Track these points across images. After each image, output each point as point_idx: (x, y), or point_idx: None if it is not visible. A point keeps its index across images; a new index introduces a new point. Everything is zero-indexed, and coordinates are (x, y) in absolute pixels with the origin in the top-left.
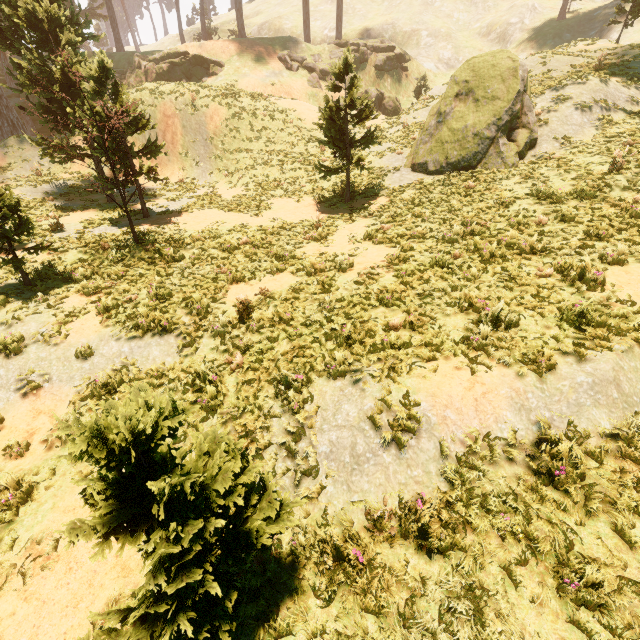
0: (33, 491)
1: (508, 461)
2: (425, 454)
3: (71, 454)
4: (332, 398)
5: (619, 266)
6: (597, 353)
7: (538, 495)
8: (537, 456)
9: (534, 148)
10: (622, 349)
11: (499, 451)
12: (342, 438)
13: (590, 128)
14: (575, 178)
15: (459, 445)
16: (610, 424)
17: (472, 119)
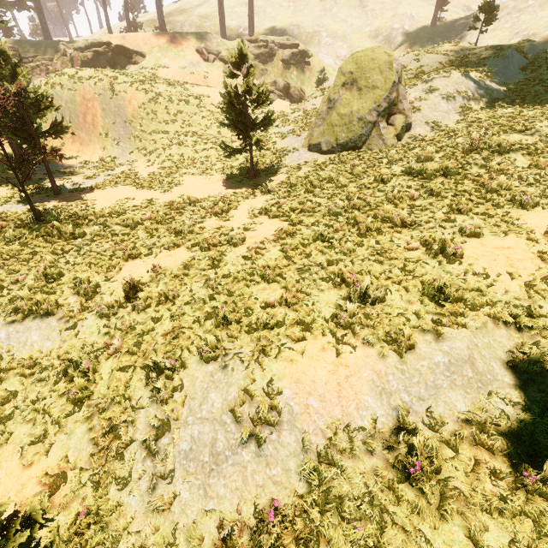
0: None
1: (368, 453)
2: (285, 449)
3: None
4: (202, 385)
5: (476, 238)
6: (453, 330)
7: (394, 495)
8: (395, 447)
9: (409, 131)
10: (476, 325)
11: (358, 443)
12: (203, 433)
13: (454, 114)
14: (442, 157)
15: (320, 436)
16: (465, 407)
17: (356, 105)
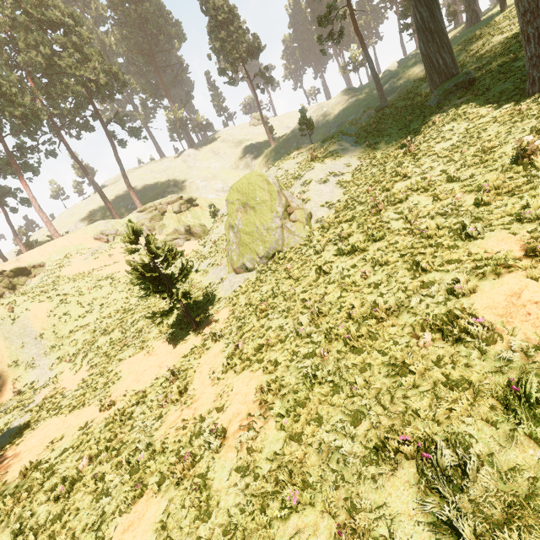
0: None
1: None
2: None
3: None
4: None
5: (475, 294)
6: None
7: None
8: None
9: (313, 218)
10: None
11: None
12: None
13: (338, 190)
14: (359, 227)
15: None
16: None
17: (258, 220)
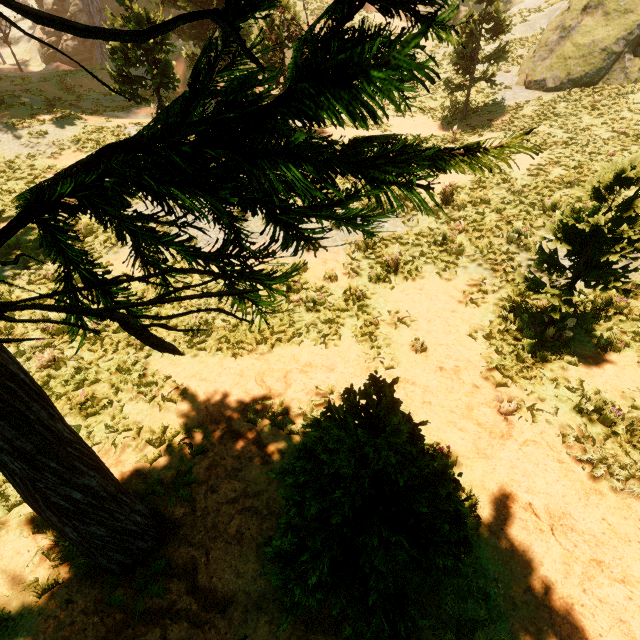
0: (366, 294)
1: None
2: None
3: (375, 277)
4: None
5: None
6: None
7: None
8: None
9: None
10: None
11: None
12: None
13: None
14: None
15: None
16: None
17: (600, 34)
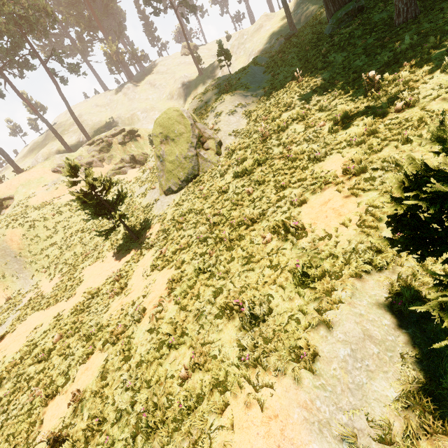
0: None
1: None
2: None
3: None
4: None
5: (305, 204)
6: (336, 312)
7: None
8: None
9: (223, 146)
10: (348, 294)
11: None
12: None
13: (243, 120)
14: (251, 153)
15: None
16: (394, 391)
17: (177, 150)
